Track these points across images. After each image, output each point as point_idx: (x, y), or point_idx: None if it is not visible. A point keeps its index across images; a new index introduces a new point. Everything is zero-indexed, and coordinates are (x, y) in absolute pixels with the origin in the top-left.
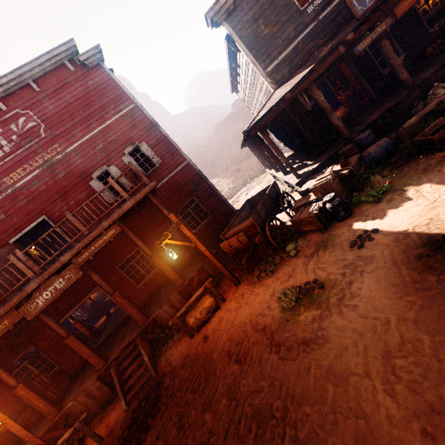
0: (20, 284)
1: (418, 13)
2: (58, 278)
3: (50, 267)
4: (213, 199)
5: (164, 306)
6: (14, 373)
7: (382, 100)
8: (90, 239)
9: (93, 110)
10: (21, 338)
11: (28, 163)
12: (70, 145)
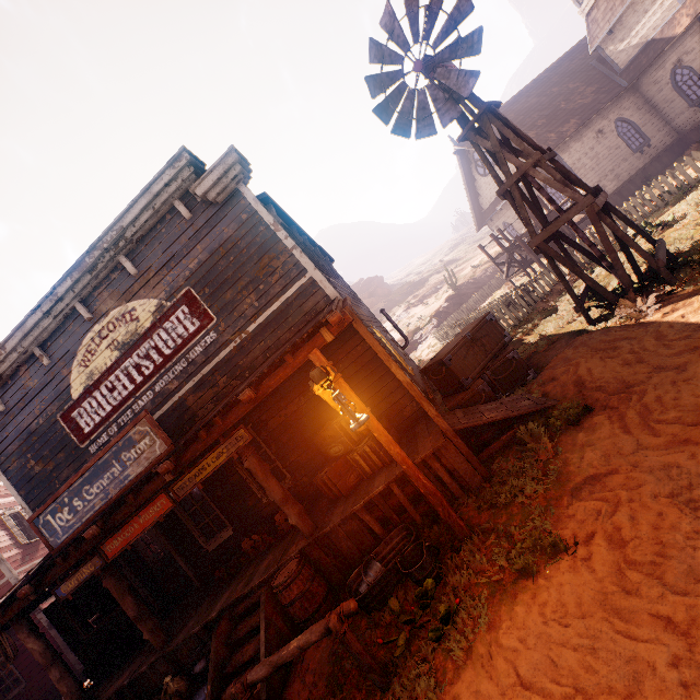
0: None
1: (241, 473)
2: None
3: None
4: None
5: None
6: None
7: (189, 607)
8: None
9: None
10: None
11: None
12: None
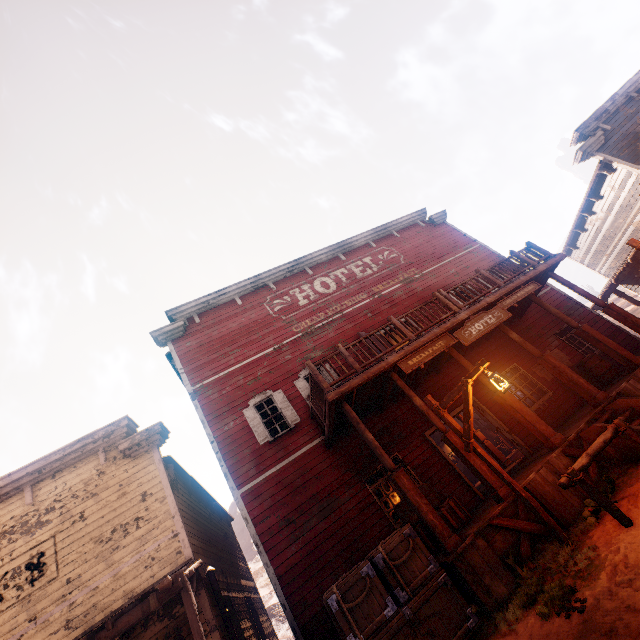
0: (447, 315)
1: None
2: (486, 314)
3: (476, 304)
4: (602, 326)
5: (629, 381)
6: (375, 485)
7: None
8: (510, 288)
9: (442, 248)
10: (384, 439)
11: (391, 279)
12: (425, 269)
